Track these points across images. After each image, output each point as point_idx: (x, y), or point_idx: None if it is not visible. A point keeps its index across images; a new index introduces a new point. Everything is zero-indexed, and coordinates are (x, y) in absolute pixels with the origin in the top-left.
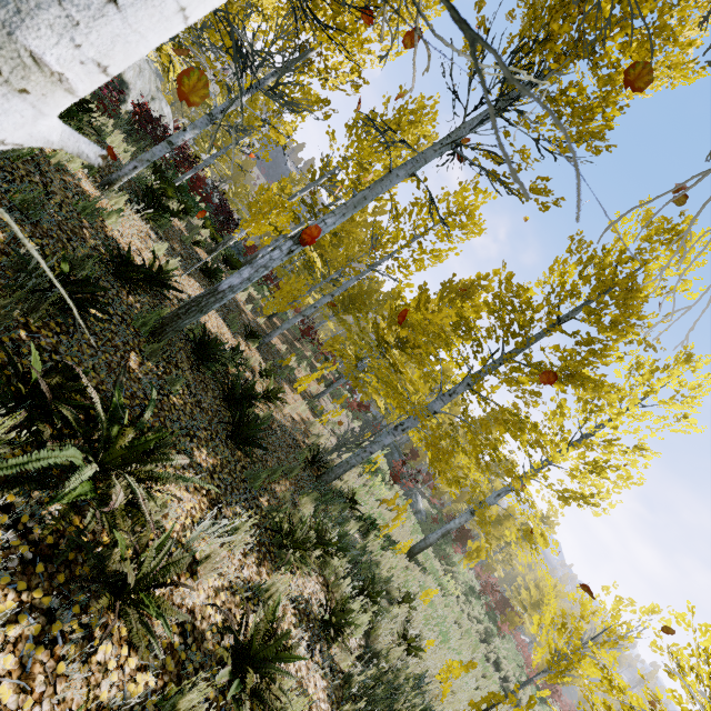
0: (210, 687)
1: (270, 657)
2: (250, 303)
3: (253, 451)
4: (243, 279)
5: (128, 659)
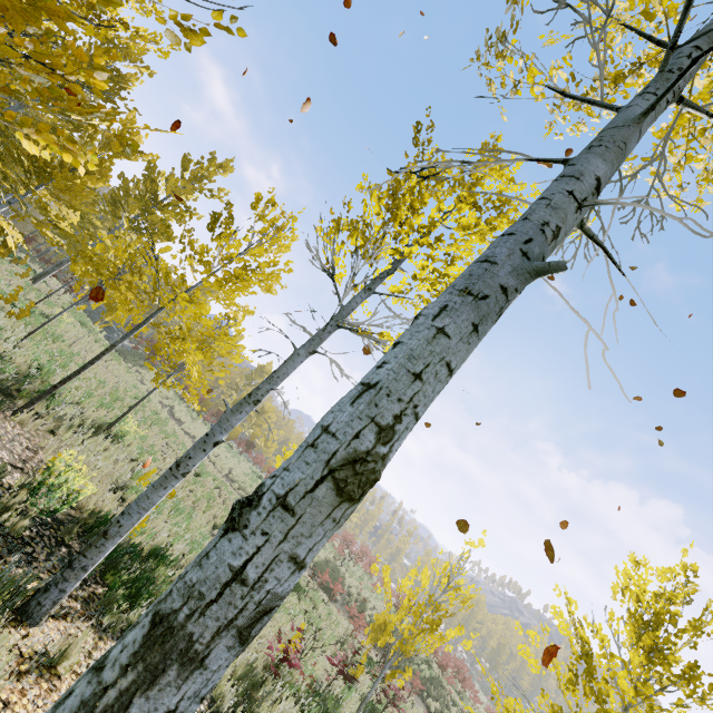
0: None
1: None
2: None
3: None
4: None
5: None
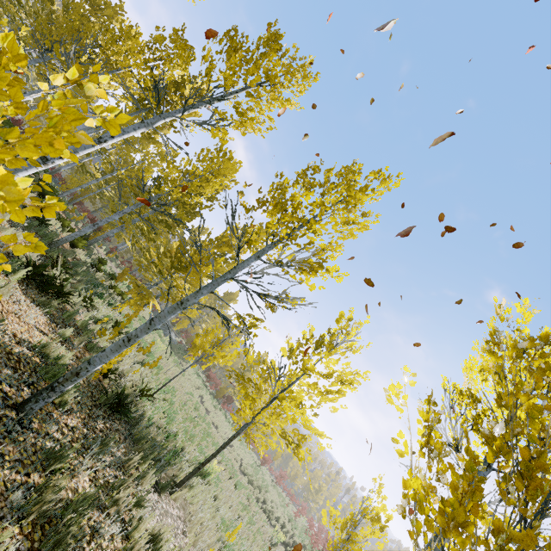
0: None
1: None
2: None
3: None
4: None
5: None
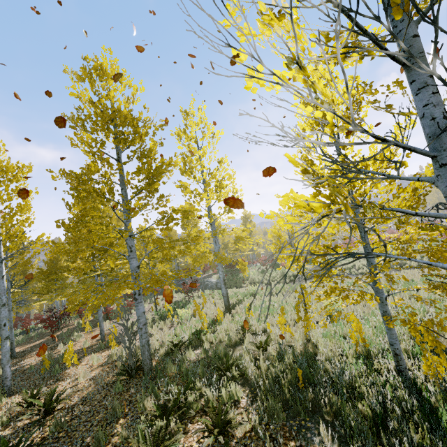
0: None
1: None
2: None
3: None
4: None
5: None
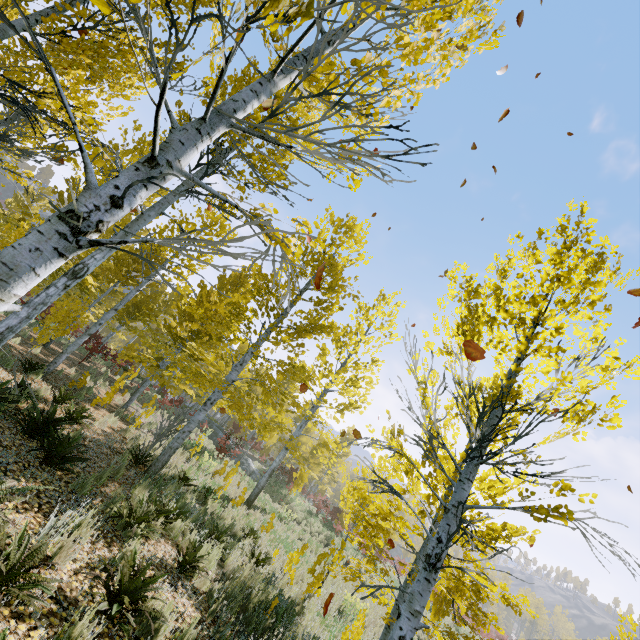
0: (94, 626)
1: (139, 585)
2: (16, 336)
3: (74, 464)
4: (22, 318)
5: (17, 626)
